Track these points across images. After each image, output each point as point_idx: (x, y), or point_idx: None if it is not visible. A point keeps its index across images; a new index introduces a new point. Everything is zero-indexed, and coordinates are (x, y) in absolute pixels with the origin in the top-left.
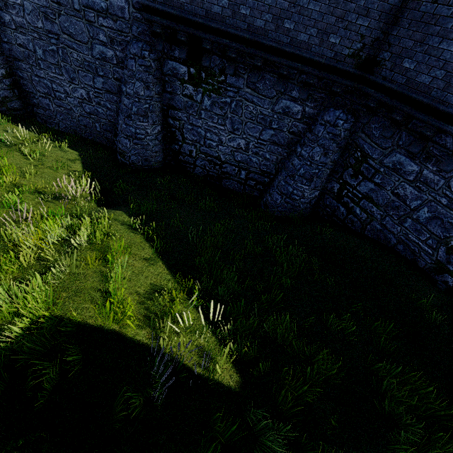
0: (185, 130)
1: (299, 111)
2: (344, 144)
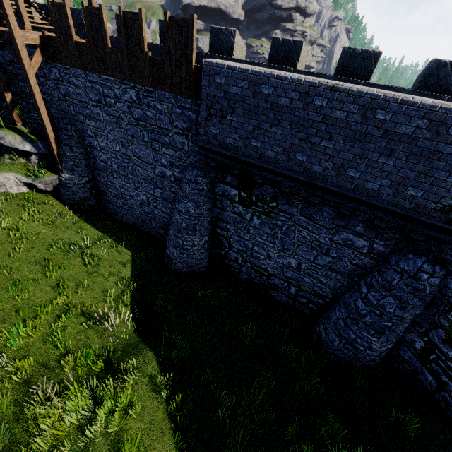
0: (232, 240)
1: (364, 246)
2: (430, 298)
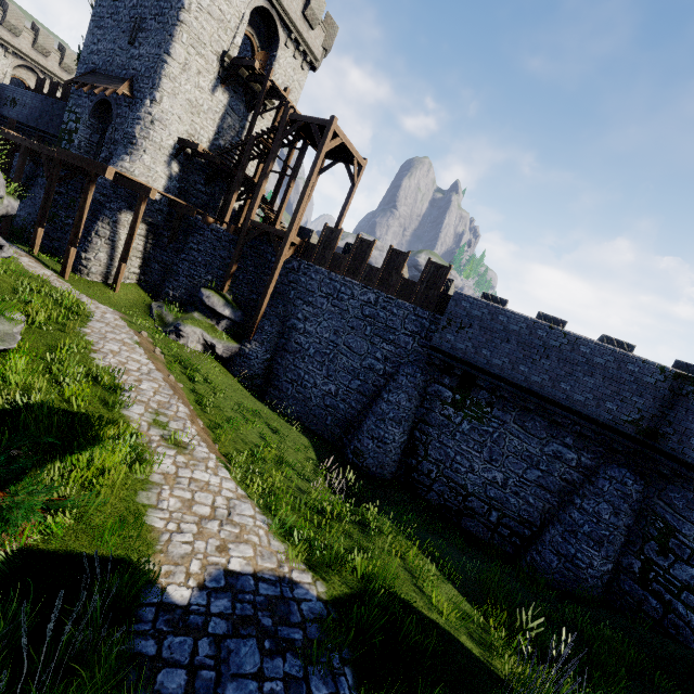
0: (430, 446)
1: (573, 458)
2: (637, 507)
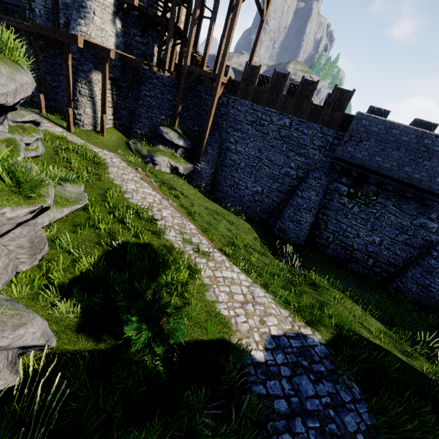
0: (329, 223)
1: (434, 227)
2: None
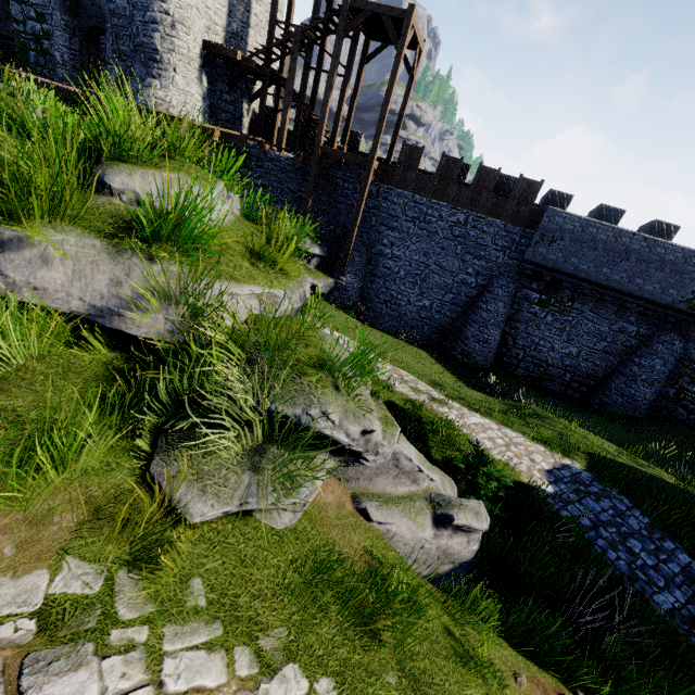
0: (518, 337)
1: (633, 331)
2: (678, 357)
